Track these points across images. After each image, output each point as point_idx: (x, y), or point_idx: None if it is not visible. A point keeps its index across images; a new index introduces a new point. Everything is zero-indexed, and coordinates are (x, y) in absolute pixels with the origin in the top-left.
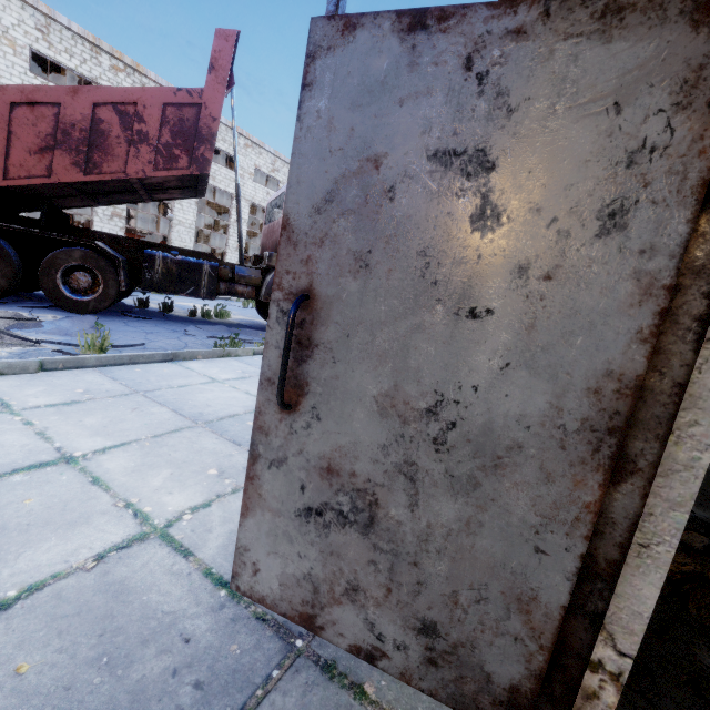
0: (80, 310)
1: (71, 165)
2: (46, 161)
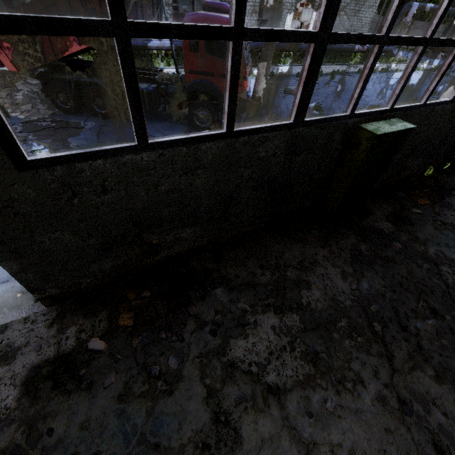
0: (104, 117)
1: (73, 41)
2: (64, 41)
